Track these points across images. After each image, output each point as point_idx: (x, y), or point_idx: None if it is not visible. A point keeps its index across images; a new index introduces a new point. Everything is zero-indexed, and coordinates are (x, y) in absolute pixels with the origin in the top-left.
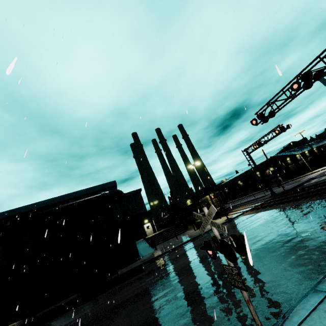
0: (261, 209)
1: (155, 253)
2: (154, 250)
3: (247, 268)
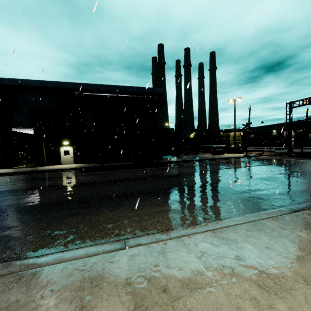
0: (280, 157)
1: (181, 159)
2: (176, 157)
3: (295, 178)
